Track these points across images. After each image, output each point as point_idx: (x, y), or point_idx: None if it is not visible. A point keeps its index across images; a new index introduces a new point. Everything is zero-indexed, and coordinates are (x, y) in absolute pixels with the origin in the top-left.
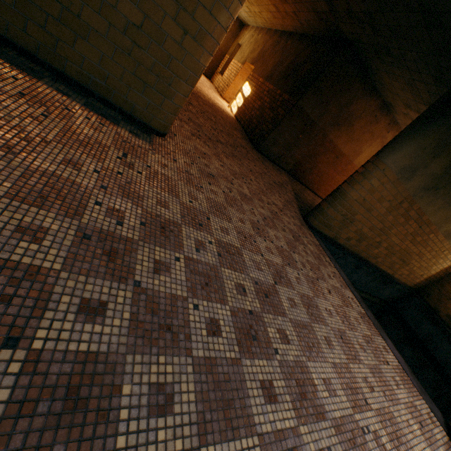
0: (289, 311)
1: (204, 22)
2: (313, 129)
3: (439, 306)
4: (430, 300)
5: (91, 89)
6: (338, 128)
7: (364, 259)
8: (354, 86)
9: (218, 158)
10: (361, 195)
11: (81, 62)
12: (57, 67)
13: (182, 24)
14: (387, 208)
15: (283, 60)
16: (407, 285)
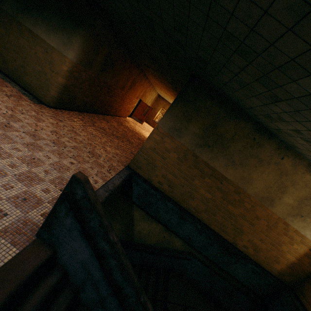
0: (12, 135)
1: (58, 69)
2: None
3: None
4: (305, 301)
5: (27, 90)
6: None
7: (188, 211)
8: None
9: (83, 126)
10: (151, 145)
11: (26, 82)
12: (20, 84)
13: (52, 70)
14: (178, 159)
15: None
16: (269, 272)
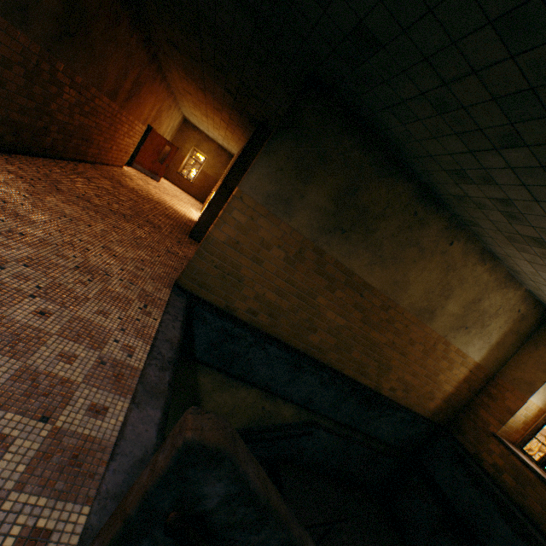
0: None
1: None
2: None
3: (479, 449)
4: (465, 441)
5: None
6: None
7: (305, 354)
8: None
9: (31, 193)
10: (230, 235)
11: None
12: None
13: None
14: (286, 260)
15: None
16: (421, 415)
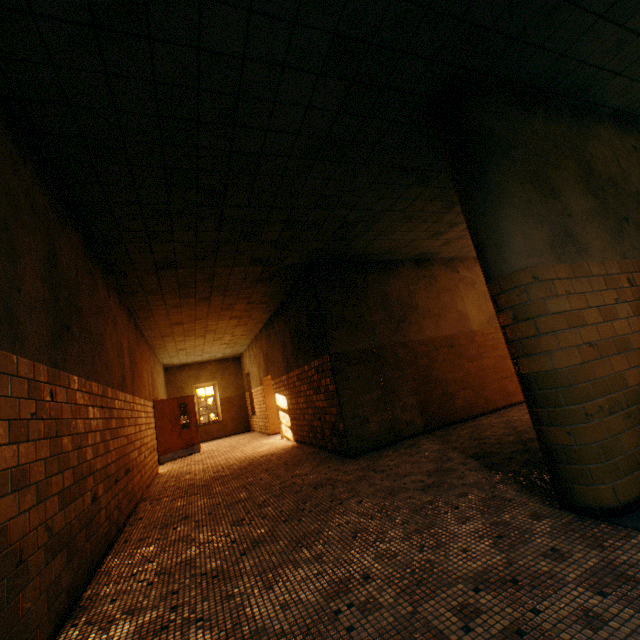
0: None
1: None
2: (384, 354)
3: None
4: None
5: None
6: (407, 323)
7: None
8: (366, 281)
9: None
10: (575, 343)
11: None
12: None
13: None
14: (634, 311)
15: (284, 340)
16: None
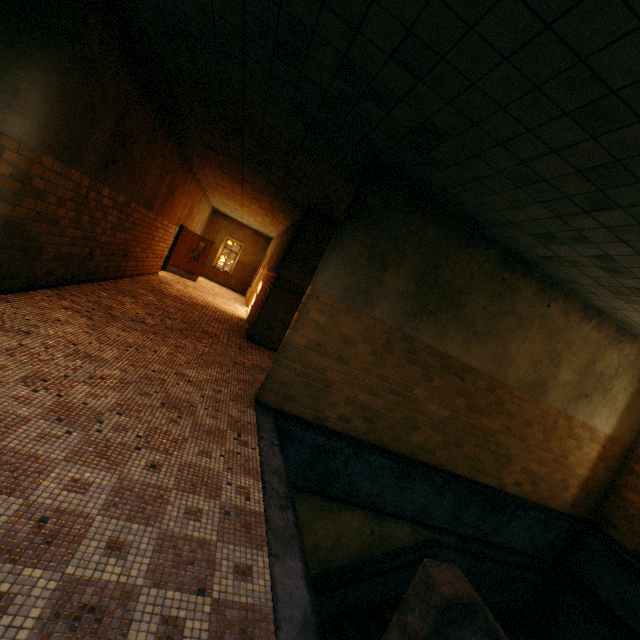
0: None
1: None
2: None
3: (639, 543)
4: (620, 535)
5: None
6: None
7: (410, 458)
8: None
9: (92, 328)
10: (310, 338)
11: None
12: None
13: None
14: (374, 354)
15: (281, 248)
16: (557, 510)
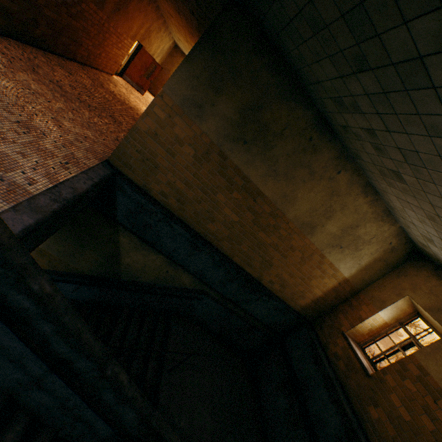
0: None
1: None
2: None
3: (329, 341)
4: (321, 334)
5: None
6: None
7: (204, 238)
8: None
9: (6, 66)
10: (151, 127)
11: None
12: None
13: None
14: (195, 158)
15: None
16: (292, 307)
